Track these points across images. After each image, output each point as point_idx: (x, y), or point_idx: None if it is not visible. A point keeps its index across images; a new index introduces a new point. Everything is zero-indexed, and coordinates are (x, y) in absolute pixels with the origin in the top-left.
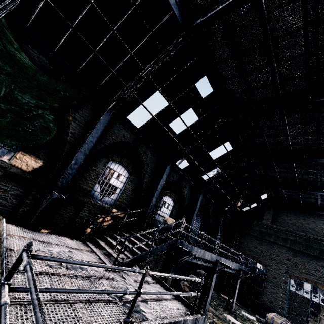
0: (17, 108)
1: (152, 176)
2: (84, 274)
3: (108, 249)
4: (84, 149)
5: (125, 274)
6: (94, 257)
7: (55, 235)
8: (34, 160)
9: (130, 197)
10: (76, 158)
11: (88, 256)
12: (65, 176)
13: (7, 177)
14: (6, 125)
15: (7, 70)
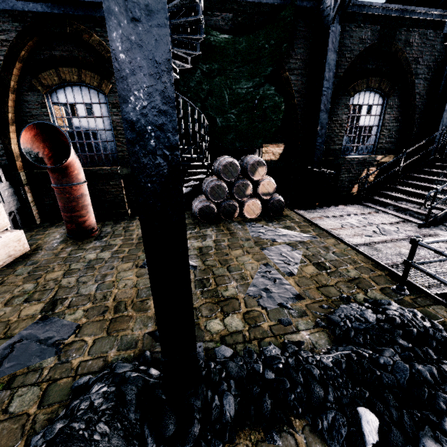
0: (244, 104)
1: (428, 77)
2: (403, 236)
3: (399, 205)
4: (323, 104)
5: (443, 227)
6: (389, 217)
7: (331, 207)
8: (276, 147)
9: (396, 130)
10: (319, 122)
11: (383, 218)
12: (317, 148)
13: (266, 173)
14: (246, 128)
15: (215, 69)
